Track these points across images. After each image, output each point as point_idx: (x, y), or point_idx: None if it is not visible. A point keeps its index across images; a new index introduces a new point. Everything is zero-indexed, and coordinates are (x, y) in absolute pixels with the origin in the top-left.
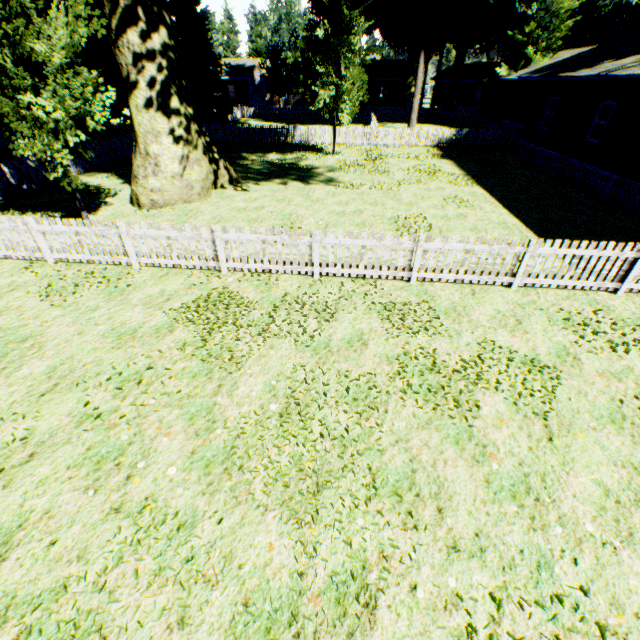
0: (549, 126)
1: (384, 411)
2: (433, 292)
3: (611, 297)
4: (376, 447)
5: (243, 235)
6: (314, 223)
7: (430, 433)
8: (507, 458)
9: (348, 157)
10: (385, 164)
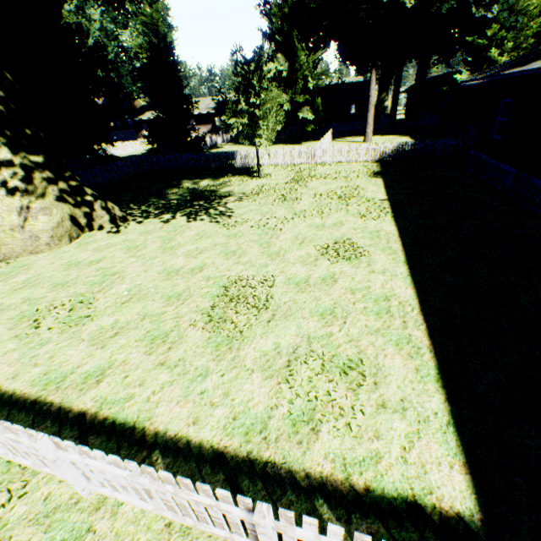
0: (502, 134)
1: None
2: None
3: None
4: None
5: None
6: (122, 292)
7: None
8: None
9: (272, 180)
10: (302, 188)
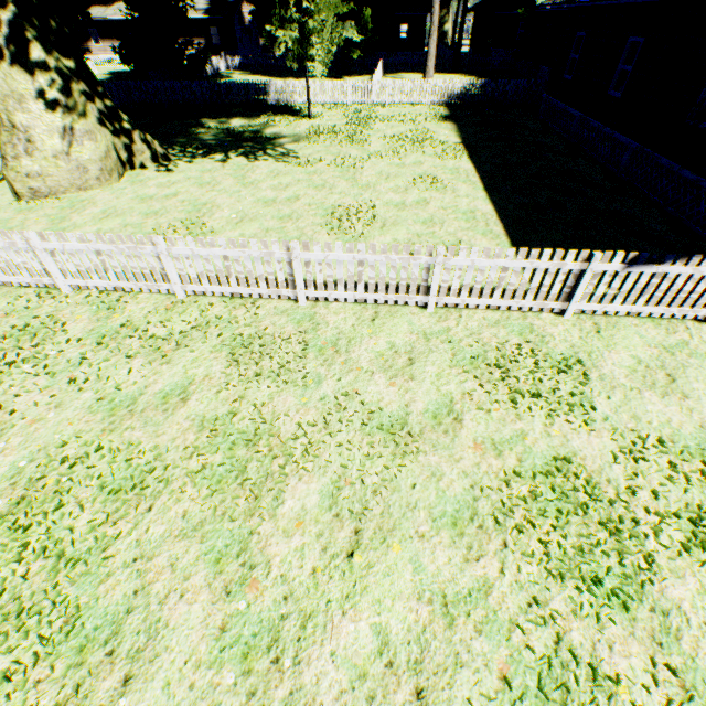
0: (573, 74)
1: (148, 508)
2: (322, 317)
3: (555, 321)
4: (101, 569)
5: (68, 244)
6: (228, 216)
7: (190, 545)
8: (273, 587)
9: (327, 121)
10: (367, 130)
